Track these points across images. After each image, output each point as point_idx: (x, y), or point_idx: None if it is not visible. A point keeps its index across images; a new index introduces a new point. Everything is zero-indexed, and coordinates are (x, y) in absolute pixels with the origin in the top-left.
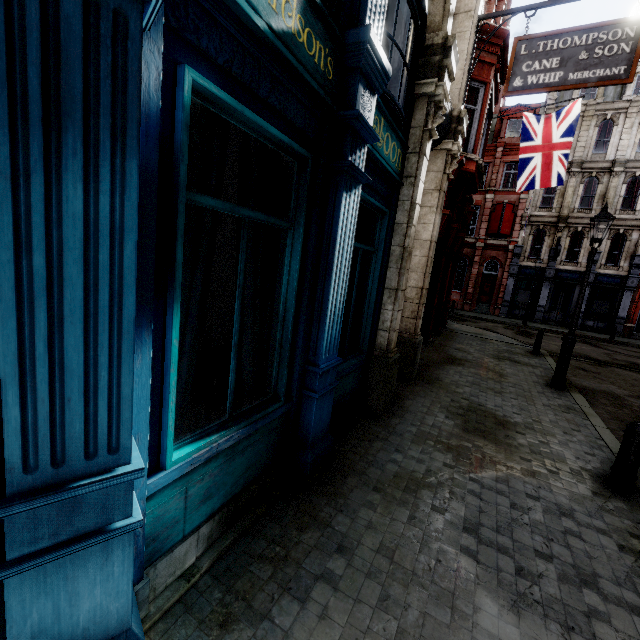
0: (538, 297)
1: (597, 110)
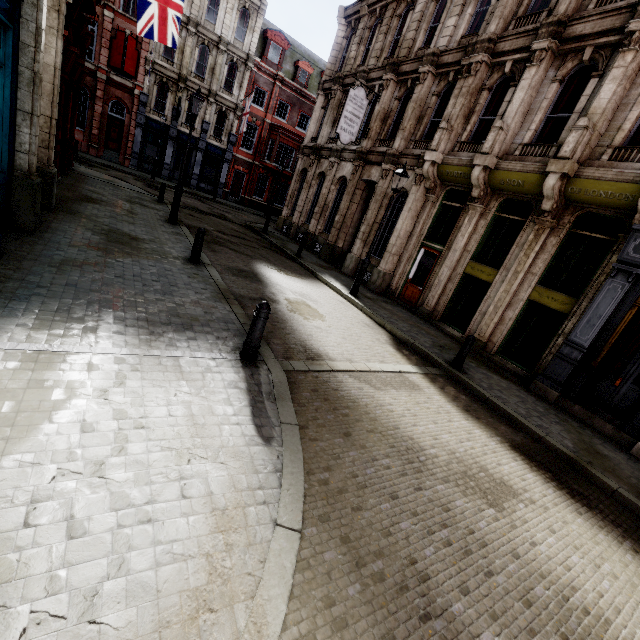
0: (165, 155)
1: None
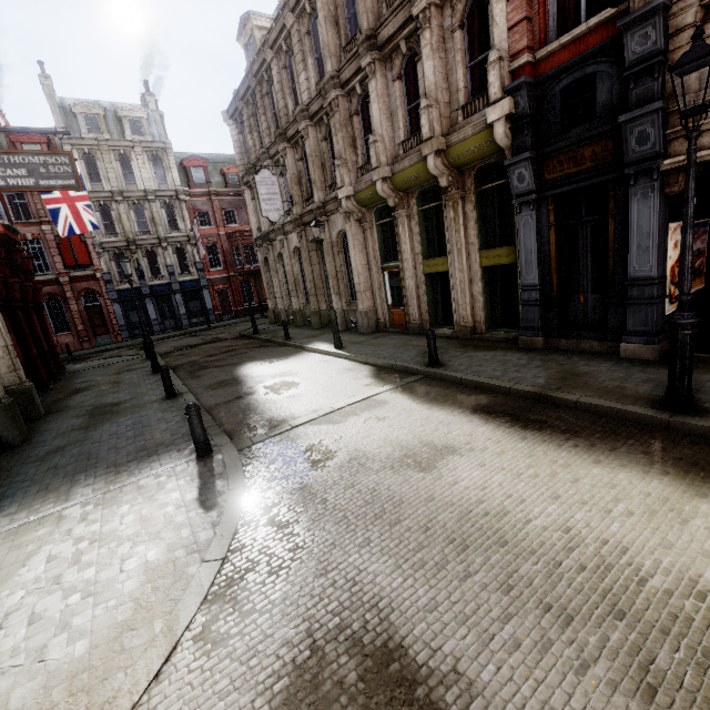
0: (148, 313)
1: (110, 146)
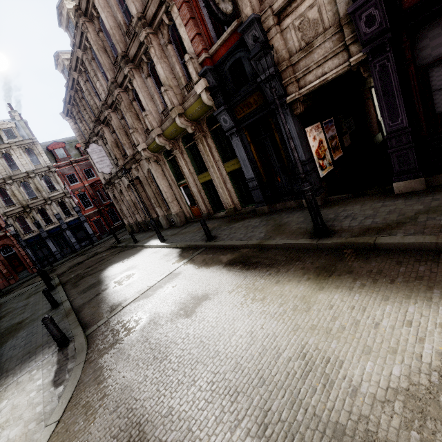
0: (50, 248)
1: None
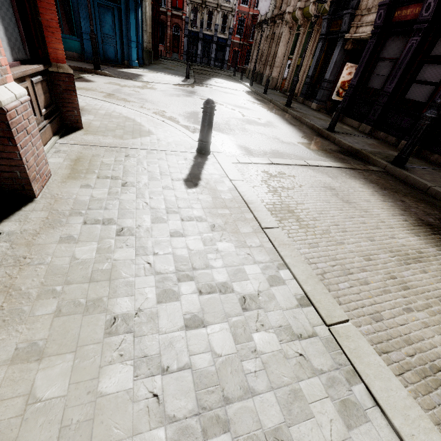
0: (198, 50)
1: None
